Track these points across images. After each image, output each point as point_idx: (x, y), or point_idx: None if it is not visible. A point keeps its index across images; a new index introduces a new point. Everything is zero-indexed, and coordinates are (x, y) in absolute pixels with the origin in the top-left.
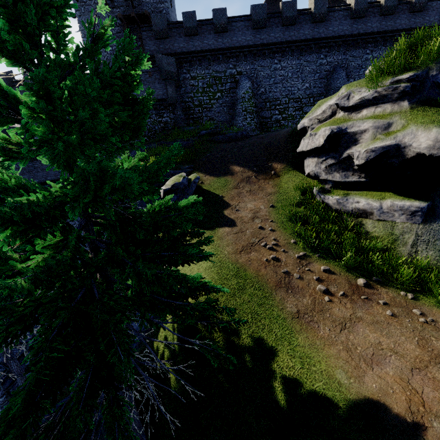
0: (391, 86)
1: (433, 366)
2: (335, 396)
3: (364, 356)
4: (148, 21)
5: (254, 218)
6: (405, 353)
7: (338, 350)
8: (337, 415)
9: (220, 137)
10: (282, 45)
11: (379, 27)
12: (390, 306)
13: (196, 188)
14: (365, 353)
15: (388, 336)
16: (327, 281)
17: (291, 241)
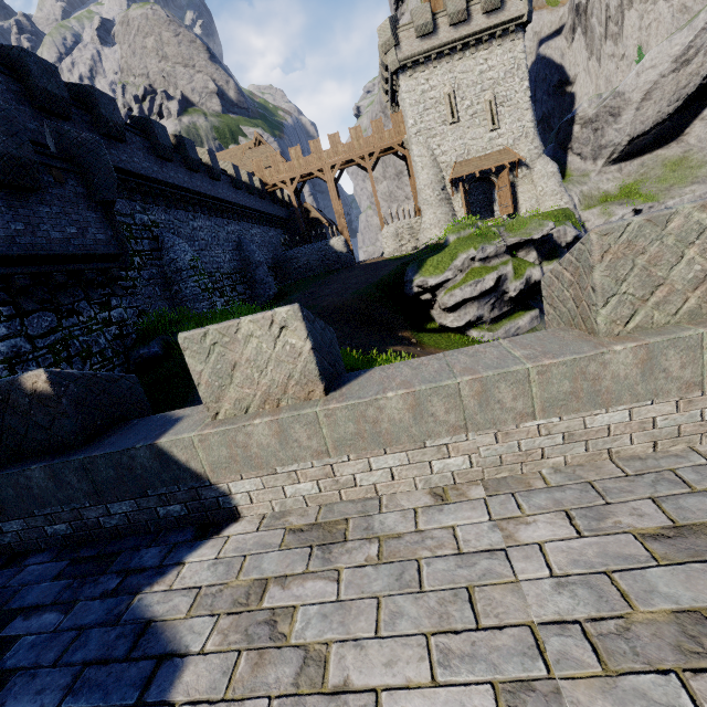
0: (502, 244)
1: None
2: None
3: None
4: None
5: None
6: None
7: None
8: None
9: None
10: (194, 195)
11: (251, 204)
12: None
13: None
14: None
15: None
16: None
17: None
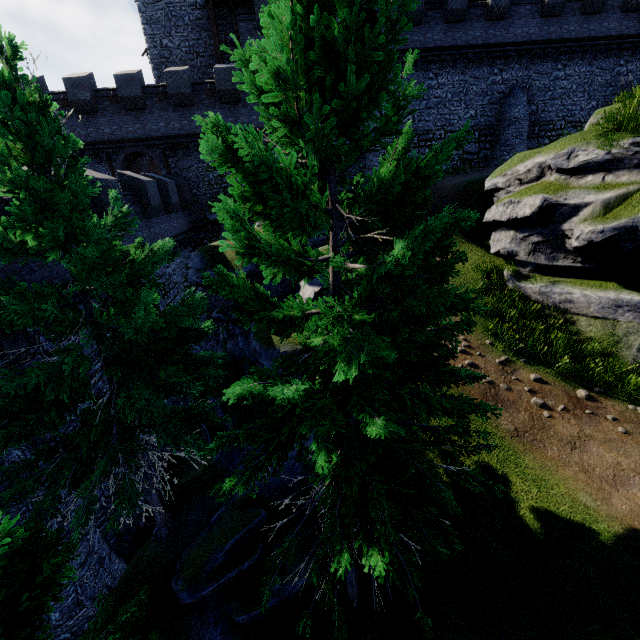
0: (631, 149)
1: None
2: (585, 519)
3: (605, 477)
4: (247, 5)
5: None
6: None
7: (574, 471)
8: (593, 537)
9: None
10: (441, 52)
11: (578, 32)
12: (620, 422)
13: None
14: (605, 475)
15: (626, 456)
16: (541, 393)
17: (485, 342)
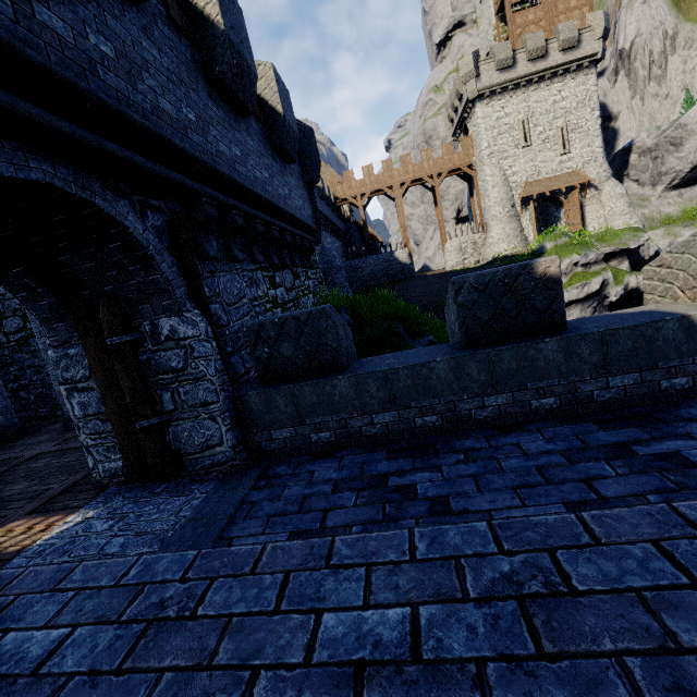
0: (601, 251)
1: None
2: None
3: None
4: None
5: None
6: None
7: None
8: None
9: None
10: None
11: (328, 215)
12: None
13: None
14: None
15: None
16: None
17: None
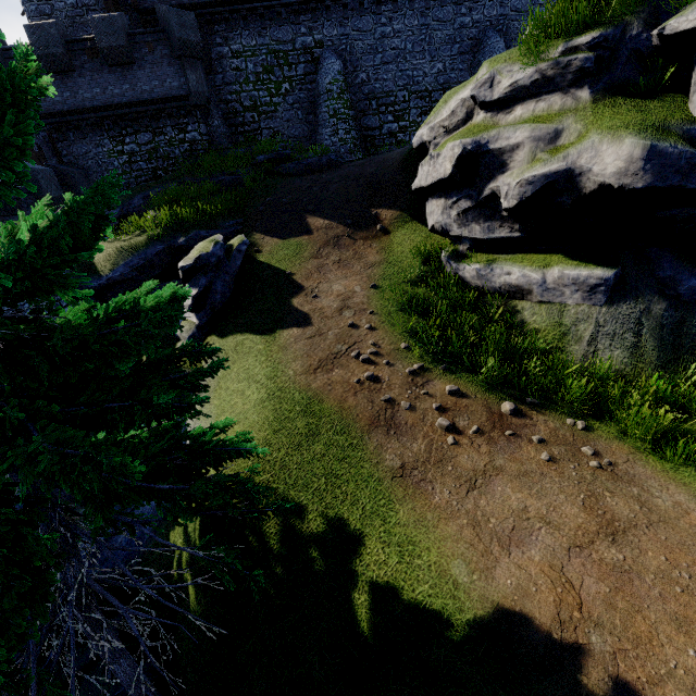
0: (561, 59)
1: (602, 540)
2: (447, 606)
3: (499, 533)
4: None
5: (342, 309)
6: (562, 522)
7: (460, 526)
8: (446, 639)
9: (290, 167)
10: None
11: None
12: (548, 444)
13: (247, 260)
14: (501, 528)
15: (539, 496)
16: (454, 410)
17: (400, 346)
